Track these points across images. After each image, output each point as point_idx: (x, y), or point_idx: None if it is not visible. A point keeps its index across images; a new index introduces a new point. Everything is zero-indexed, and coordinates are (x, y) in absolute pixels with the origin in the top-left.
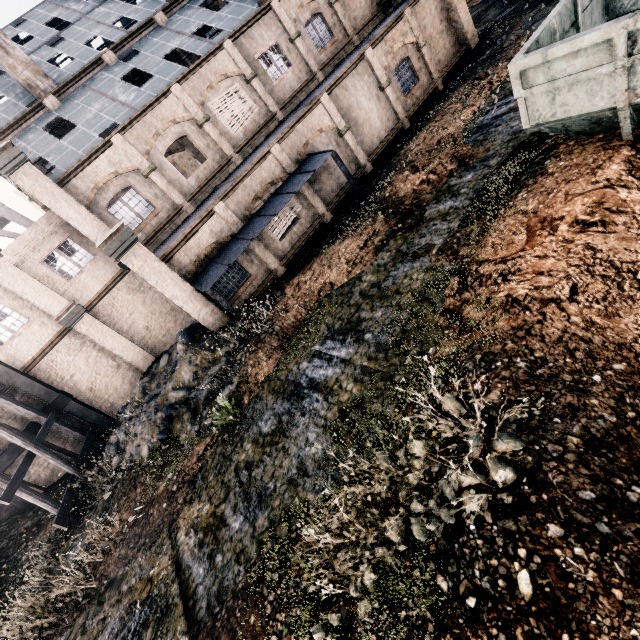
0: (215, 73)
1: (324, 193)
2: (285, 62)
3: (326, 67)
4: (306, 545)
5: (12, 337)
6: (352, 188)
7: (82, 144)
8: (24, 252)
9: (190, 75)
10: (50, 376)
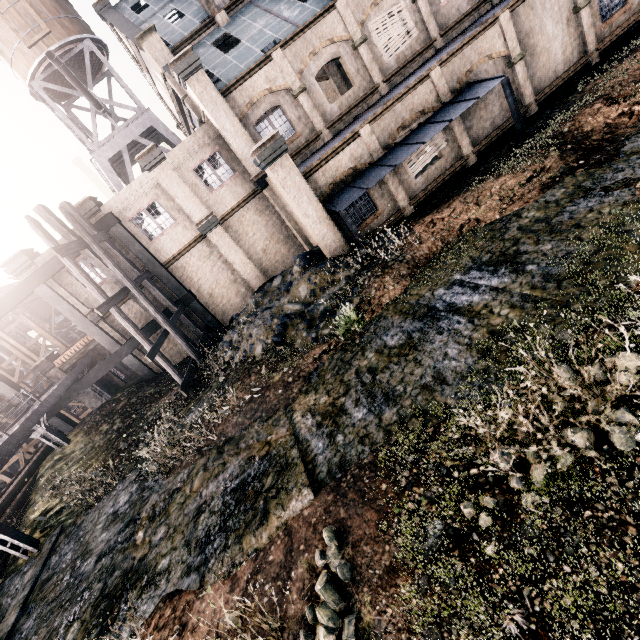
0: None
1: (474, 132)
2: None
3: None
4: (447, 439)
5: (161, 234)
6: (506, 131)
7: (245, 59)
8: (182, 158)
9: None
10: (182, 275)
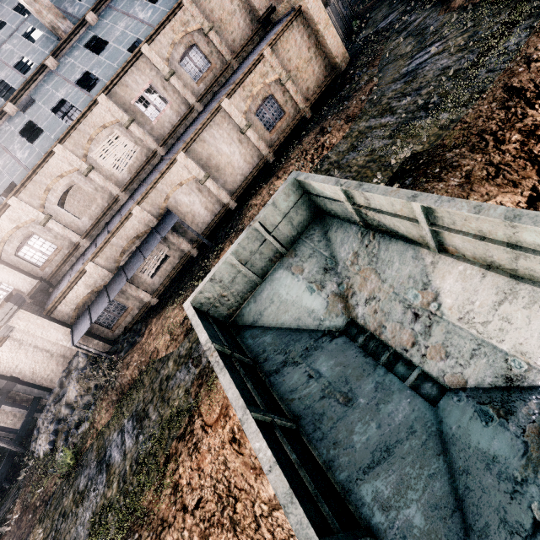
0: (94, 126)
1: (190, 233)
2: (163, 100)
3: (204, 97)
4: None
5: None
6: (219, 222)
7: None
8: None
9: (70, 133)
10: (0, 368)
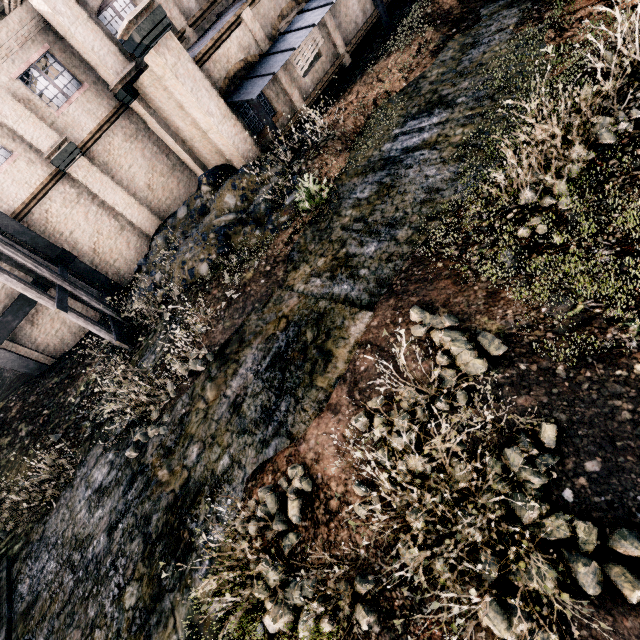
0: None
1: (343, 31)
2: None
3: None
4: (472, 214)
5: None
6: (366, 35)
7: None
8: None
9: None
10: (46, 230)
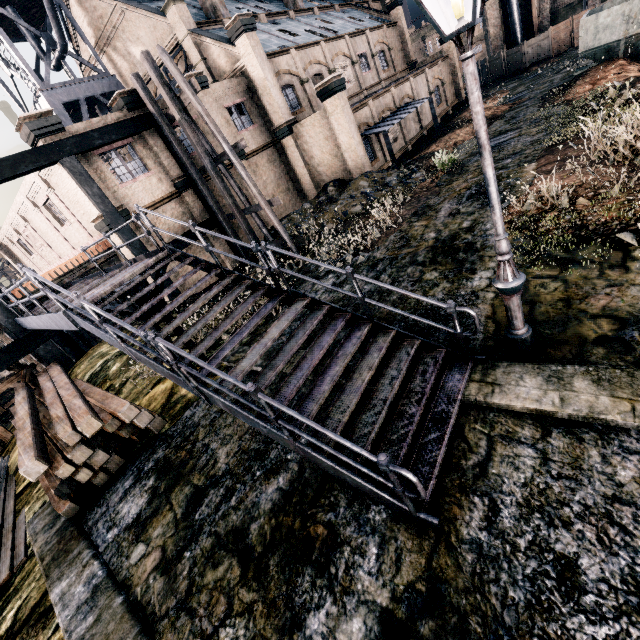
0: (339, 49)
1: (407, 133)
2: (368, 66)
3: (386, 81)
4: (571, 132)
5: None
6: (416, 141)
7: (266, 47)
8: (219, 94)
9: (329, 42)
10: None
